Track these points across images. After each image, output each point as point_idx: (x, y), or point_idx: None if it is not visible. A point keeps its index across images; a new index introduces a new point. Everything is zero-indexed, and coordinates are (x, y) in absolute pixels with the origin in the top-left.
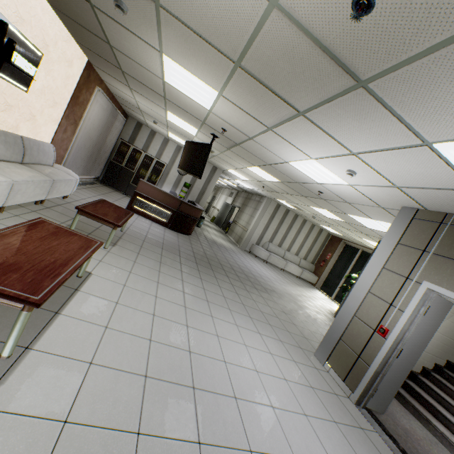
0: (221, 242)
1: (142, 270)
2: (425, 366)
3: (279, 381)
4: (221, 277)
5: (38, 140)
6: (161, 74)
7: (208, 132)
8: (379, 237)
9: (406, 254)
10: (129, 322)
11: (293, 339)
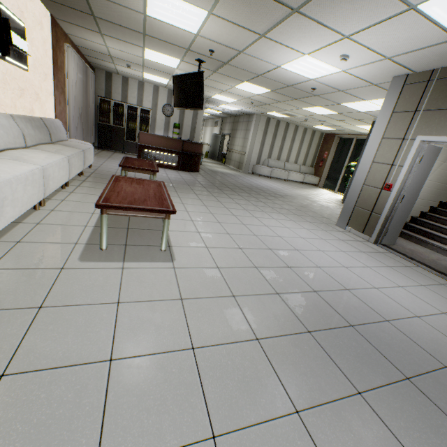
0: (226, 172)
1: (189, 201)
2: (422, 211)
3: (319, 240)
4: (244, 194)
5: (50, 118)
6: (143, 9)
7: (192, 59)
8: (372, 119)
9: (401, 119)
10: (208, 228)
11: (317, 220)
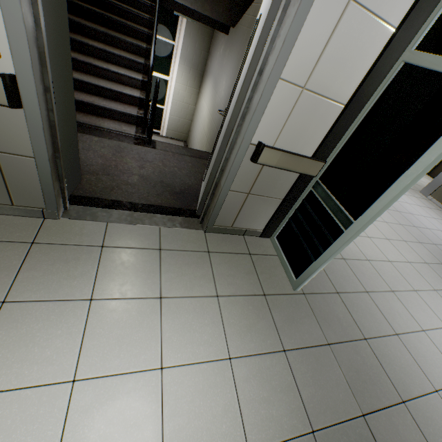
0: None
1: None
2: None
3: (417, 206)
4: None
5: None
6: None
7: None
8: None
9: None
10: None
11: None
